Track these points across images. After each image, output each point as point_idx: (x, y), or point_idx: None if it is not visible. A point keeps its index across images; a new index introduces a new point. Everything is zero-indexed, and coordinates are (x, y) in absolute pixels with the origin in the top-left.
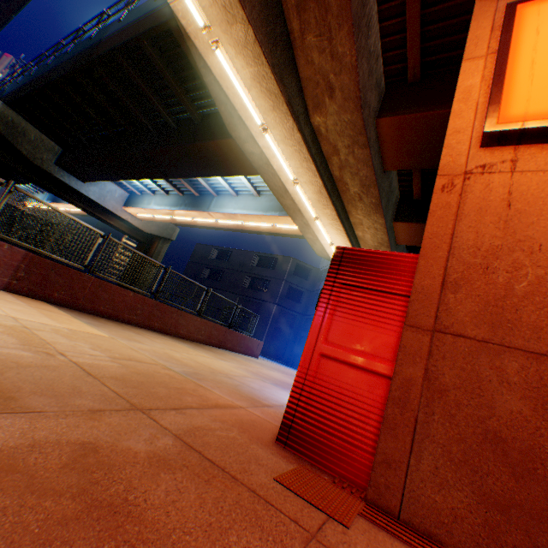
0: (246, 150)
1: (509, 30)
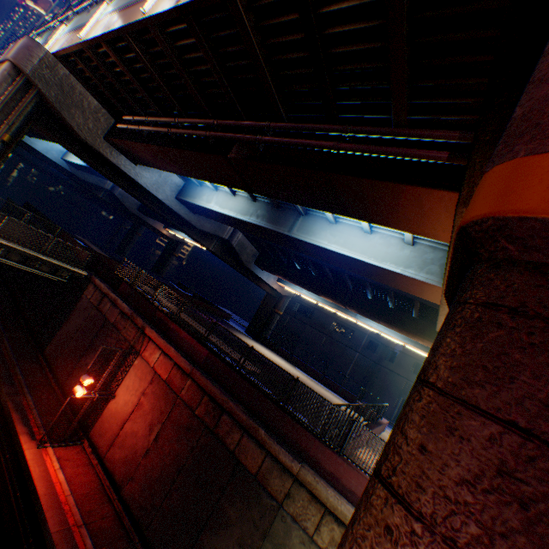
0: None
1: None
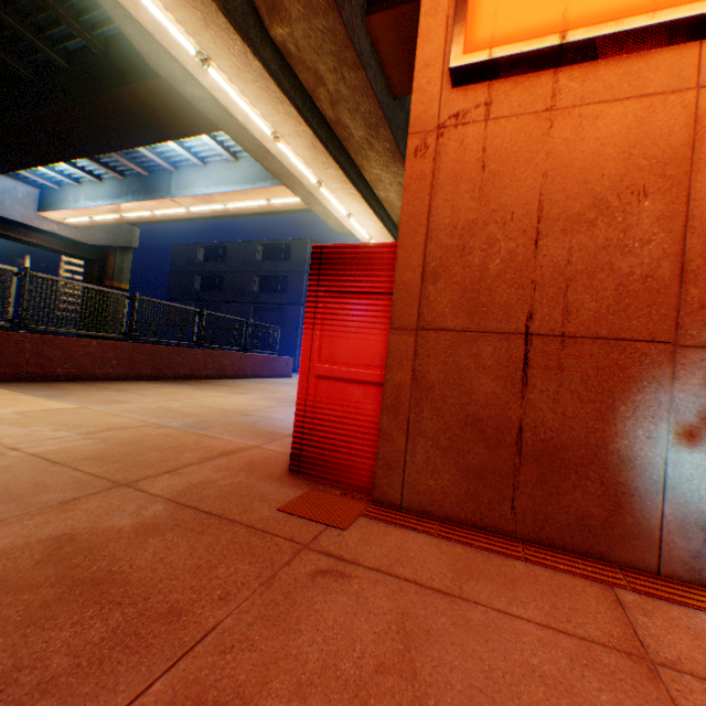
0: (190, 95)
1: None
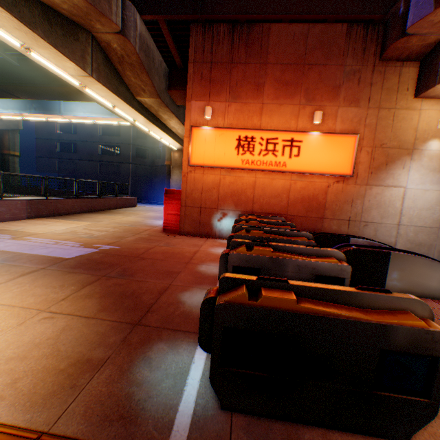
0: (98, 102)
1: (191, 136)
